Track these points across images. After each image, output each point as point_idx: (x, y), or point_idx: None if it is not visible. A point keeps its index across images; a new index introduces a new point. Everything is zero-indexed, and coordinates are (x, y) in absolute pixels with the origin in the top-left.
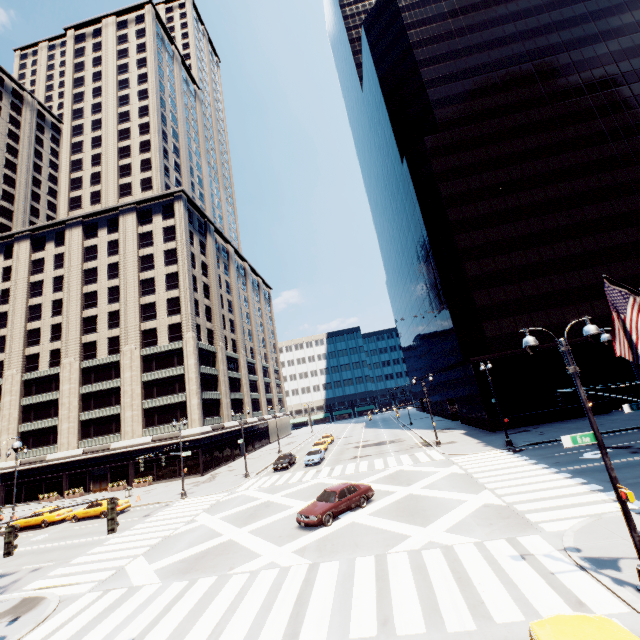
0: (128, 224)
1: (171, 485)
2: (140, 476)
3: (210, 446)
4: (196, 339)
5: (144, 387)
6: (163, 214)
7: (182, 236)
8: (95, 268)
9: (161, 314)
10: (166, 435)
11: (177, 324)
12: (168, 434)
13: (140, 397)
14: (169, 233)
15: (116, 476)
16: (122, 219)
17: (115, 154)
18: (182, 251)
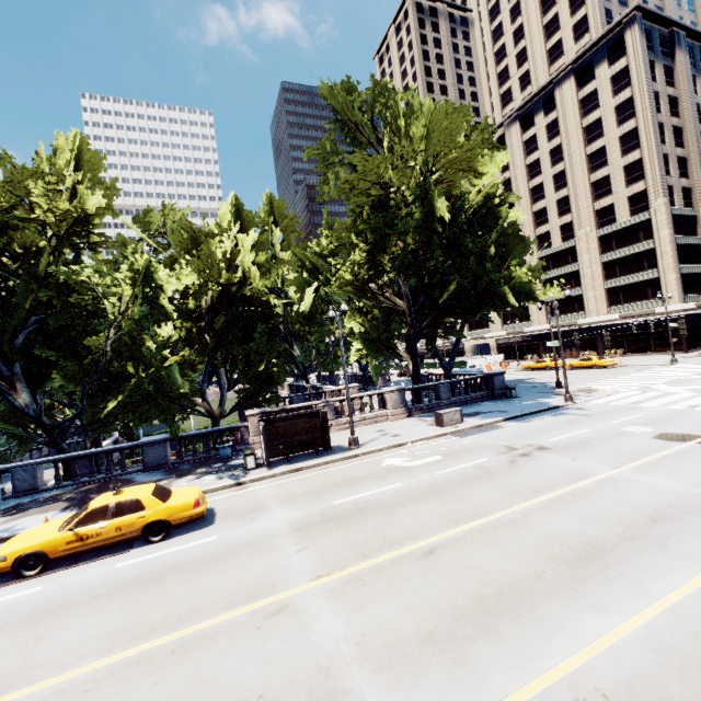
0: (565, 95)
1: (648, 357)
2: (608, 349)
3: (693, 325)
4: (668, 205)
5: (603, 268)
6: (608, 59)
7: (639, 76)
8: (536, 160)
9: (617, 187)
10: (635, 313)
11: (639, 193)
12: (637, 312)
13: (601, 278)
14: (619, 81)
15: (584, 347)
16: (558, 92)
17: (537, 14)
18: (640, 97)
